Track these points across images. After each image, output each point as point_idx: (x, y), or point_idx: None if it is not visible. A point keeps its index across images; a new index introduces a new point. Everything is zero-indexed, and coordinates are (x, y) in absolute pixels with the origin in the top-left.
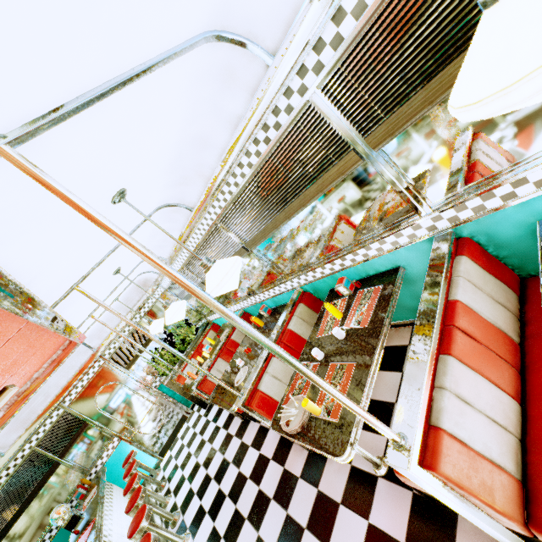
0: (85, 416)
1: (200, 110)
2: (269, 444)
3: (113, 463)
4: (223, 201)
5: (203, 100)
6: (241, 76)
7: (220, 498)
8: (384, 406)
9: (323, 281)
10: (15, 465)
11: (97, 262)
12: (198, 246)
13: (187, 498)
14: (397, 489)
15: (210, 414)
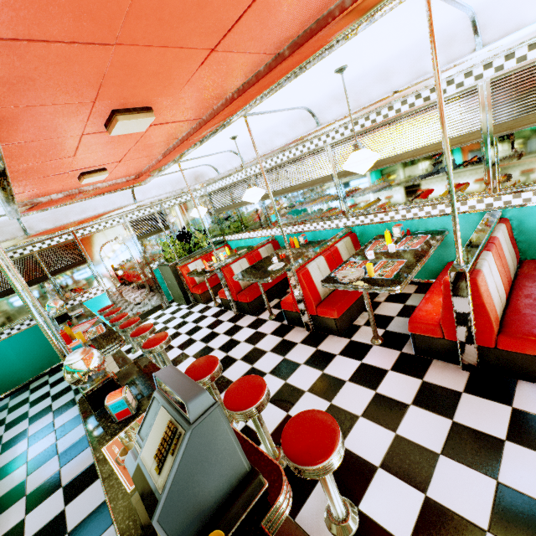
0: (88, 254)
1: (411, 52)
2: (268, 327)
3: (89, 307)
4: (349, 131)
5: (420, 47)
6: (453, 47)
7: (208, 350)
8: (386, 317)
9: (376, 227)
10: (12, 257)
11: (262, 111)
12: (289, 160)
13: (165, 349)
14: (389, 350)
15: (194, 308)
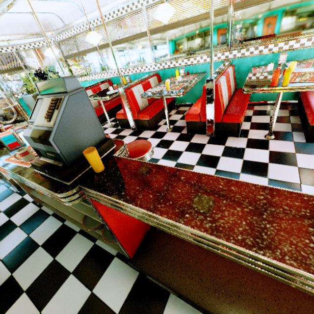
0: None
1: None
2: (108, 130)
3: None
4: None
5: None
6: None
7: None
8: (174, 120)
9: (171, 70)
10: None
11: None
12: (118, 17)
13: None
14: (175, 133)
15: None
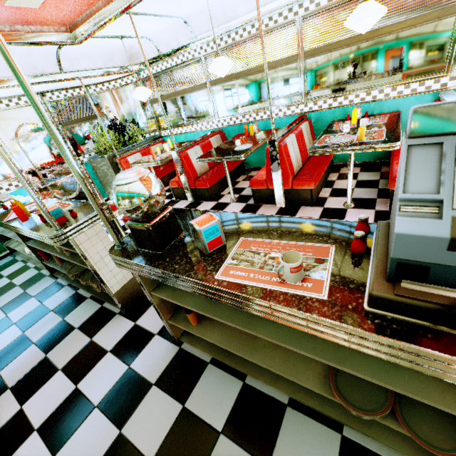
0: None
1: None
2: (234, 207)
3: None
4: (326, 0)
5: None
6: None
7: None
8: (346, 189)
9: (333, 112)
10: None
11: None
12: (251, 36)
13: None
14: (364, 210)
15: None
